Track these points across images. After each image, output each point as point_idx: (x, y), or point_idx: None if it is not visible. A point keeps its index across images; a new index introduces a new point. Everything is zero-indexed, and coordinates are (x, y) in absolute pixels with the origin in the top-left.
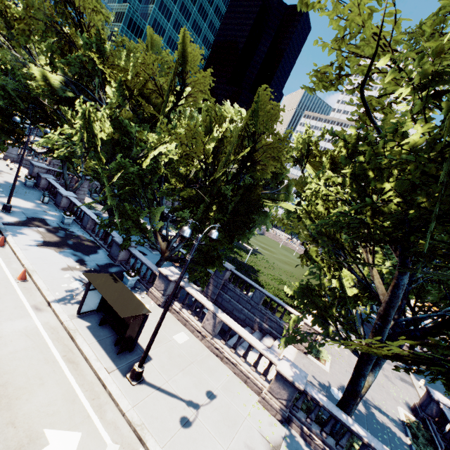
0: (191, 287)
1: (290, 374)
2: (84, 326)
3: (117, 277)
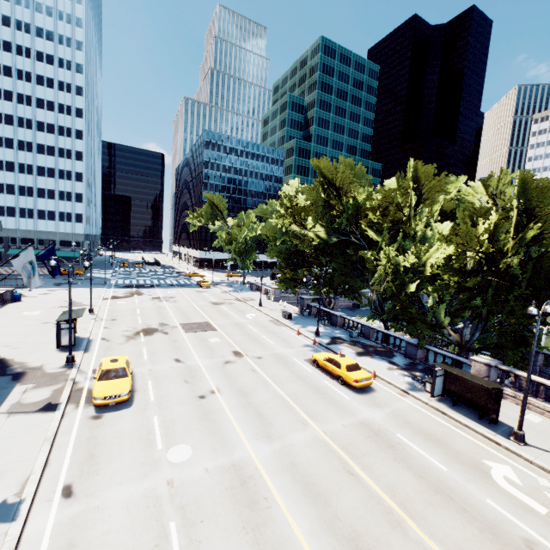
0: (516, 370)
1: None
2: (443, 406)
3: (428, 372)
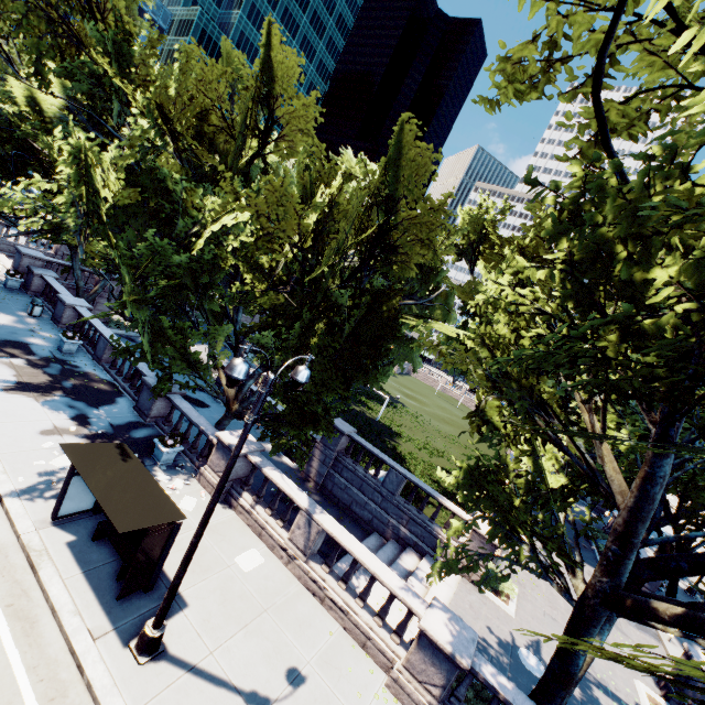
0: (273, 467)
1: (445, 636)
2: (62, 543)
3: (145, 447)
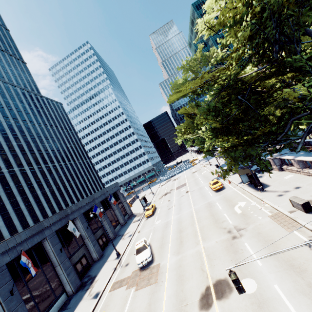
0: (283, 156)
1: None
2: (246, 186)
3: (260, 170)
